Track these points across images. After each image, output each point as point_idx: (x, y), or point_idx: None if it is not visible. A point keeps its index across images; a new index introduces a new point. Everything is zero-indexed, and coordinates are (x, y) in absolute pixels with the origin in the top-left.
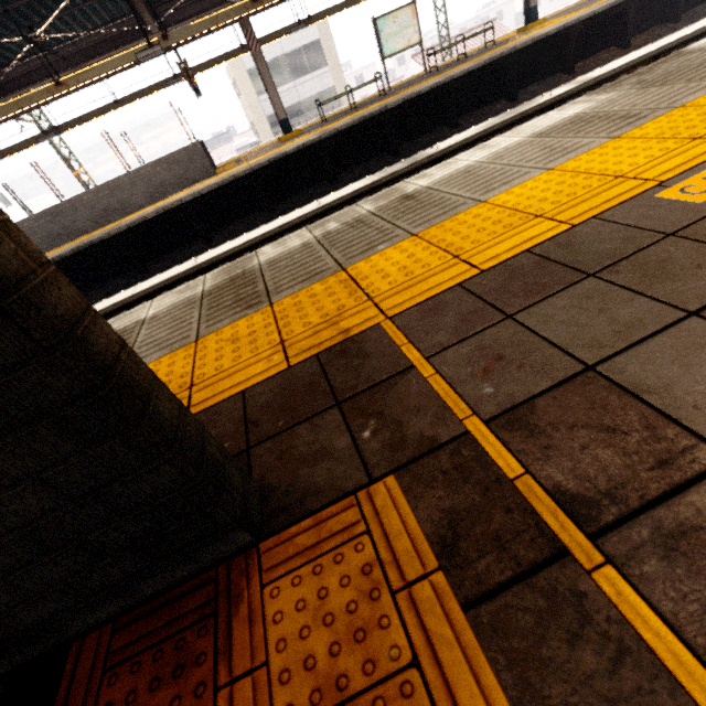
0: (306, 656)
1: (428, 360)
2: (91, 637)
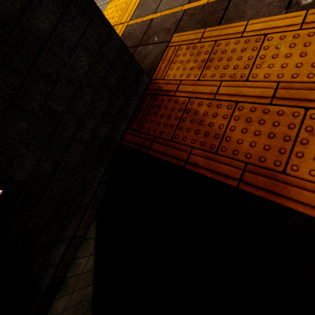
0: (189, 69)
1: (155, 13)
2: (124, 136)
